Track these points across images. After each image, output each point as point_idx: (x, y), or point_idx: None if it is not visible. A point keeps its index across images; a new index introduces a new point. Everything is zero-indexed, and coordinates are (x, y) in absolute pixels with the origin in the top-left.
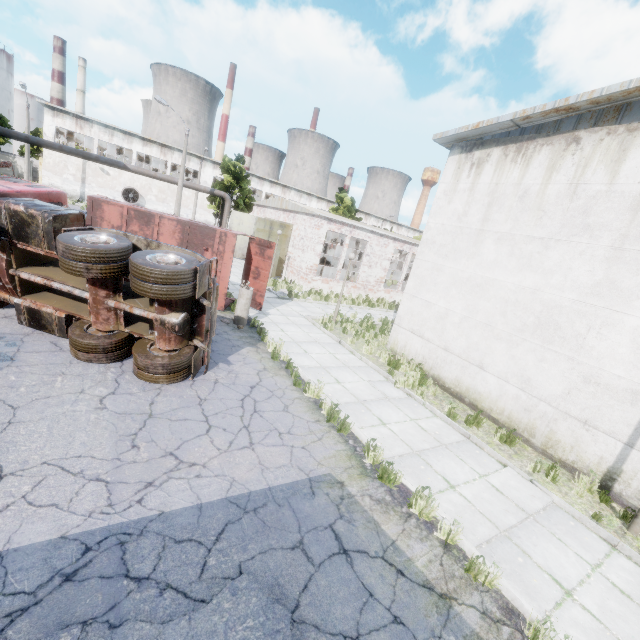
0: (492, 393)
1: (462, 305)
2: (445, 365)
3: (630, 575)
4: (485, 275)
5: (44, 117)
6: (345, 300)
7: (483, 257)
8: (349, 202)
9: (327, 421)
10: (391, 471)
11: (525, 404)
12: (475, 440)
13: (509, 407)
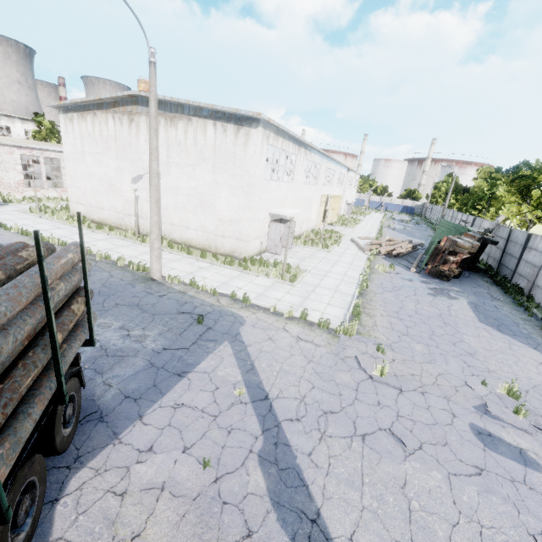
0: (109, 217)
1: (89, 185)
2: (93, 213)
3: (122, 242)
4: (91, 170)
5: None
6: (55, 200)
7: (88, 163)
8: (49, 125)
9: (22, 234)
10: (43, 236)
11: (117, 216)
12: (95, 231)
13: (114, 220)
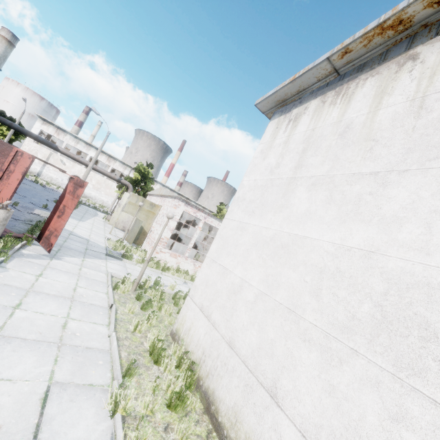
0: None
1: (260, 274)
2: (225, 374)
3: None
4: (293, 231)
5: (36, 123)
6: (184, 274)
7: (292, 208)
8: (225, 212)
9: None
10: None
11: None
12: None
13: None
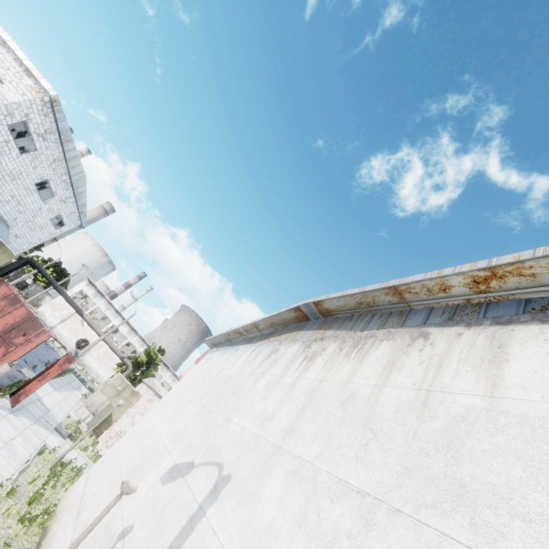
0: (54, 548)
1: (128, 450)
2: (66, 514)
3: None
4: (155, 425)
5: (82, 283)
6: None
7: (166, 412)
8: None
9: None
10: None
11: None
12: None
13: None
